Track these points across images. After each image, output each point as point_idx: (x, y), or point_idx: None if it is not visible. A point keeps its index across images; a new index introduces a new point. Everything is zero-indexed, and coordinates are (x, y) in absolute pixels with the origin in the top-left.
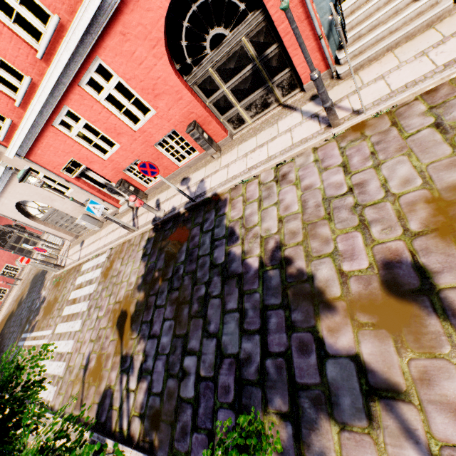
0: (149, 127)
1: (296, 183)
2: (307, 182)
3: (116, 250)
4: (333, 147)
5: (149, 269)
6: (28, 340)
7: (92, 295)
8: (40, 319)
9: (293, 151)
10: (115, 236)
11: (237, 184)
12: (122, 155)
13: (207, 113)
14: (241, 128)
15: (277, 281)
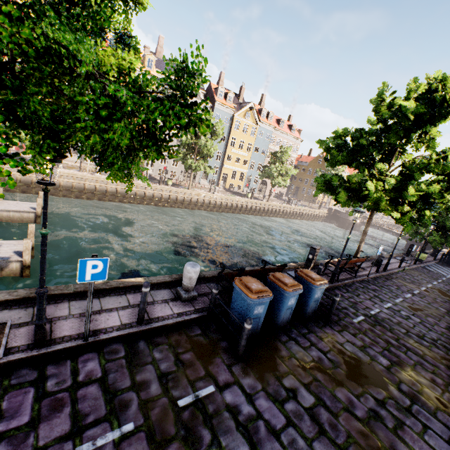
0: None
1: None
2: None
3: None
4: None
5: None
6: None
7: None
8: None
9: None
10: None
11: (29, 157)
12: None
13: None
14: None
15: None
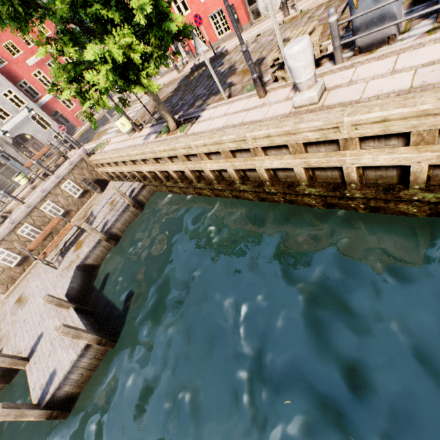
0: (209, 1)
1: (257, 42)
2: (261, 41)
3: (166, 84)
4: (280, 27)
5: (179, 85)
6: (102, 129)
7: (146, 103)
8: (111, 121)
9: (266, 28)
10: (168, 78)
11: (237, 46)
12: (189, 19)
13: (241, 1)
14: (258, 20)
15: (226, 73)
